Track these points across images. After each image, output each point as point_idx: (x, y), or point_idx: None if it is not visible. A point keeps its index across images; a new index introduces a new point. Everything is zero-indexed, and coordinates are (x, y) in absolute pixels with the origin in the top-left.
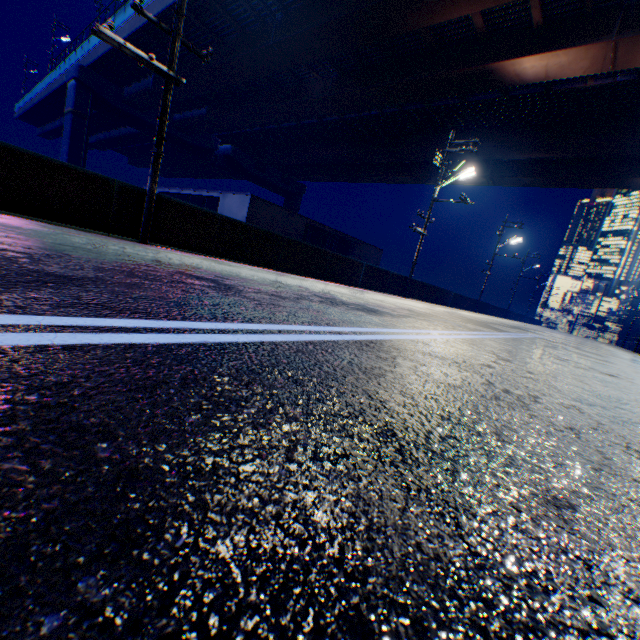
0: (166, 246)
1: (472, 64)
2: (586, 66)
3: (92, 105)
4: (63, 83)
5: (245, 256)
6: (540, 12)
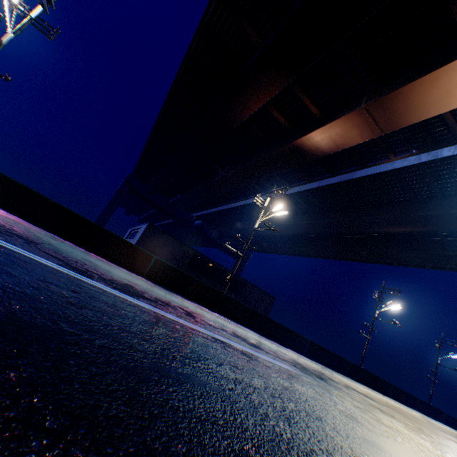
0: None
1: (285, 144)
2: (359, 132)
3: (129, 190)
4: None
5: None
6: (314, 106)
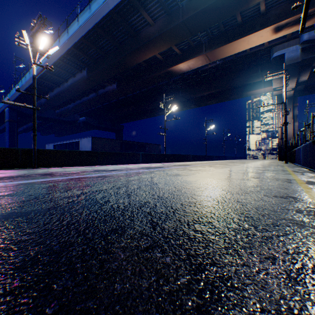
0: (45, 167)
1: (163, 70)
2: (201, 63)
3: (17, 116)
4: (3, 109)
5: (82, 163)
6: (178, 50)
